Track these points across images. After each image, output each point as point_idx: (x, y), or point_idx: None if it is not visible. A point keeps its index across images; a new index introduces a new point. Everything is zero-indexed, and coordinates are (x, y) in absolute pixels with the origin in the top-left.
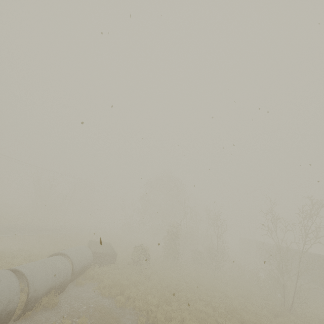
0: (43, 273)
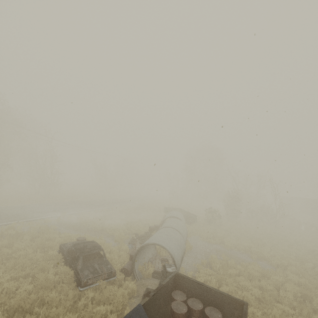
0: (181, 229)
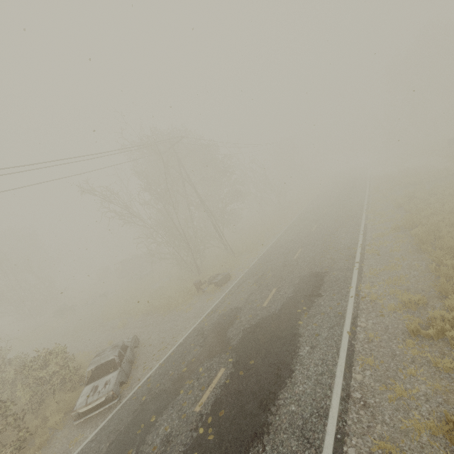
0: None
